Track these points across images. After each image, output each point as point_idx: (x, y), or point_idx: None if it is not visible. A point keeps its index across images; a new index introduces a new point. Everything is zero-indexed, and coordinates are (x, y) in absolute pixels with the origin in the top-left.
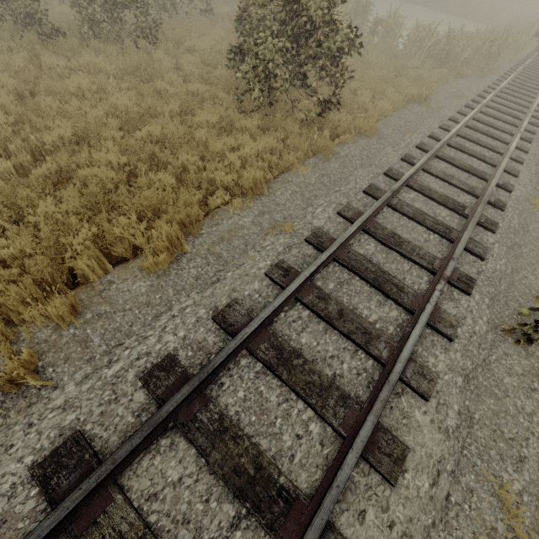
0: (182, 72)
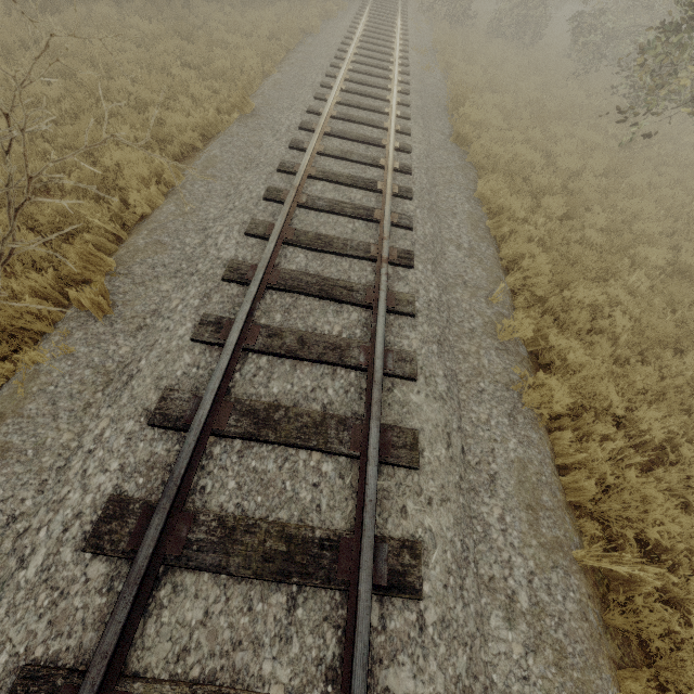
0: None
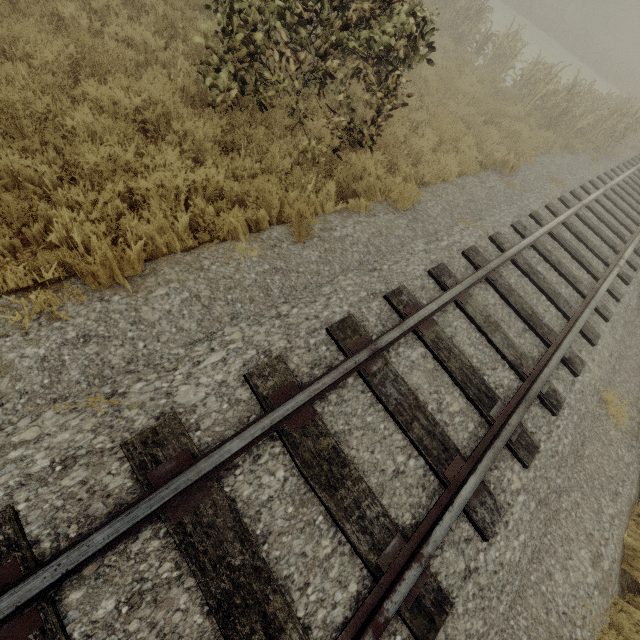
0: (141, 3)
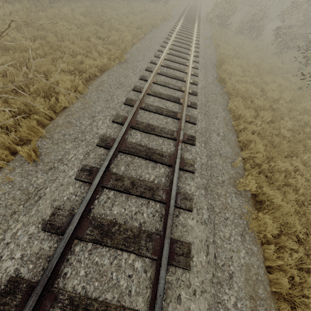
0: None
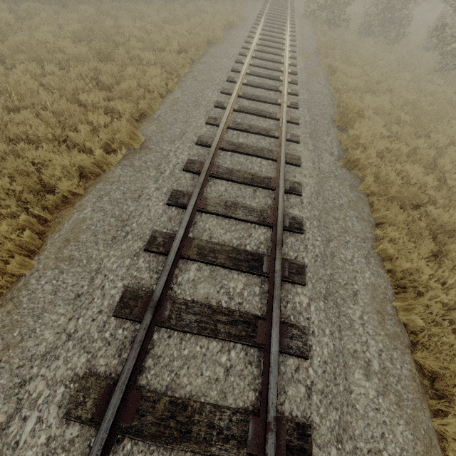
0: None
